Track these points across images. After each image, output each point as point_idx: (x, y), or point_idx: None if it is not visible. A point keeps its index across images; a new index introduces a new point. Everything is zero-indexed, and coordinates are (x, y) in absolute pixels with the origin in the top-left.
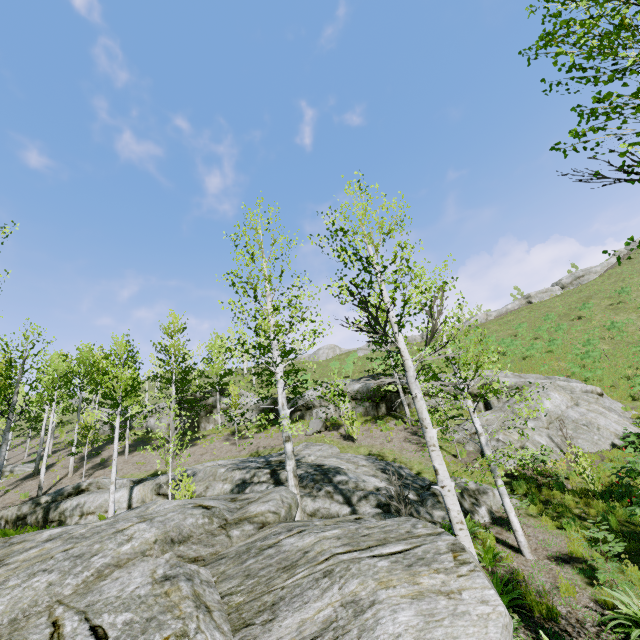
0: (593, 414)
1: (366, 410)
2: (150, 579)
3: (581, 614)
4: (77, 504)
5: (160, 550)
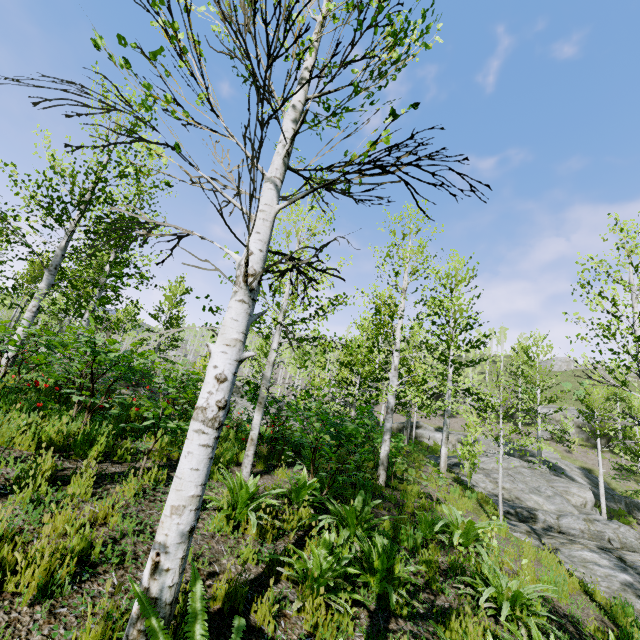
0: None
1: (587, 438)
2: (529, 471)
3: None
4: (422, 433)
5: (521, 467)
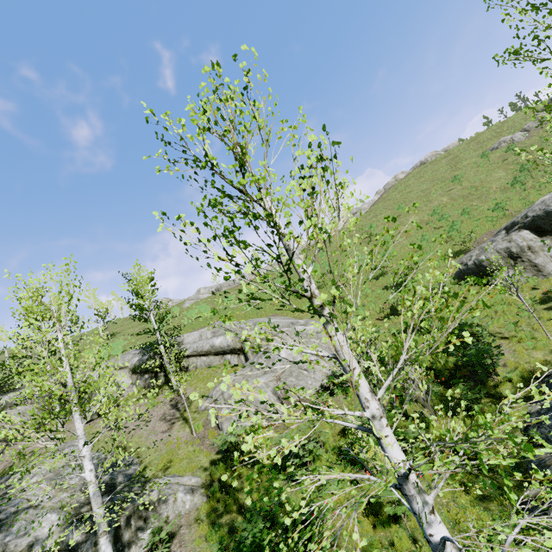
0: (314, 357)
1: (146, 383)
2: None
3: None
4: None
5: None
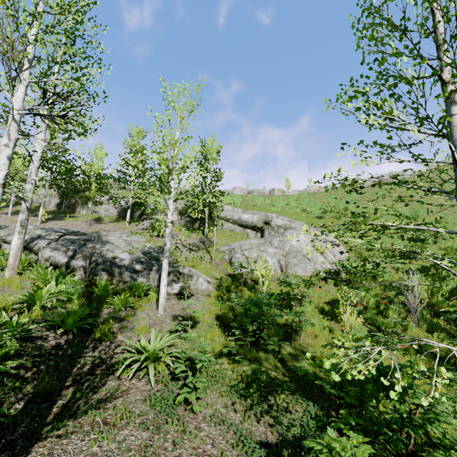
0: (318, 254)
1: (186, 223)
2: None
3: (128, 343)
4: None
5: None
